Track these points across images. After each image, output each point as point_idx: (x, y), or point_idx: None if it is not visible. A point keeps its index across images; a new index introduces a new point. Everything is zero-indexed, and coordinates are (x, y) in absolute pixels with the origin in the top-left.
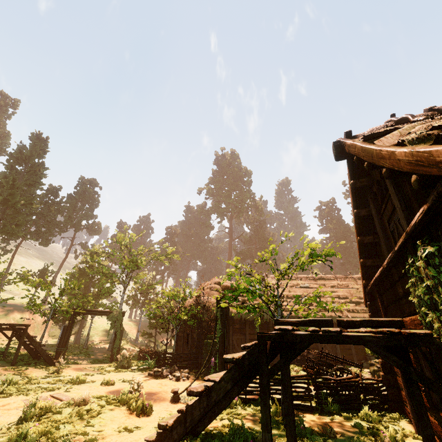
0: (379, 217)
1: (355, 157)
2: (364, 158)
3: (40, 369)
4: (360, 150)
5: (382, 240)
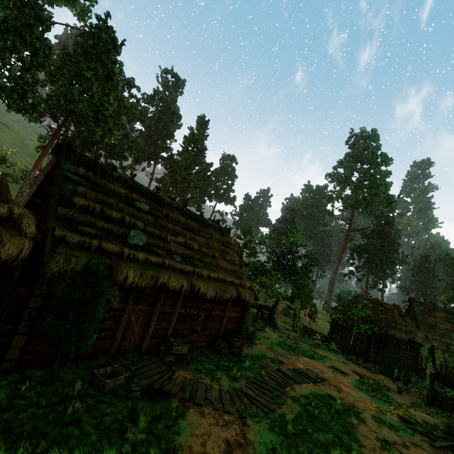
0: None
1: None
2: None
3: (278, 333)
4: None
5: None
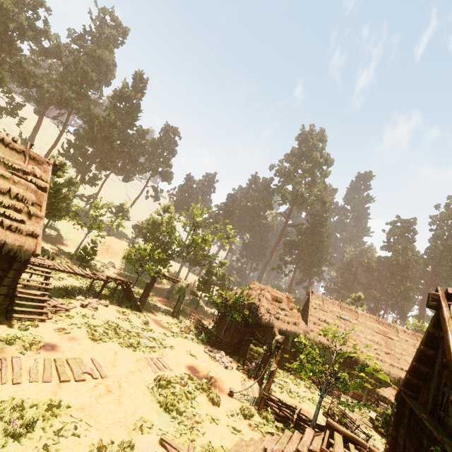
0: (440, 369)
1: (442, 333)
2: (447, 357)
3: (134, 315)
4: (447, 343)
5: (433, 387)
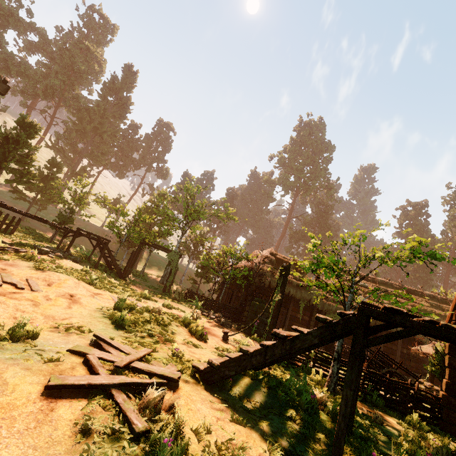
0: None
1: None
2: None
3: (114, 278)
4: None
5: None
